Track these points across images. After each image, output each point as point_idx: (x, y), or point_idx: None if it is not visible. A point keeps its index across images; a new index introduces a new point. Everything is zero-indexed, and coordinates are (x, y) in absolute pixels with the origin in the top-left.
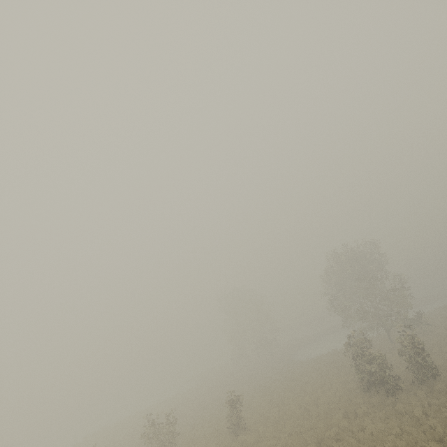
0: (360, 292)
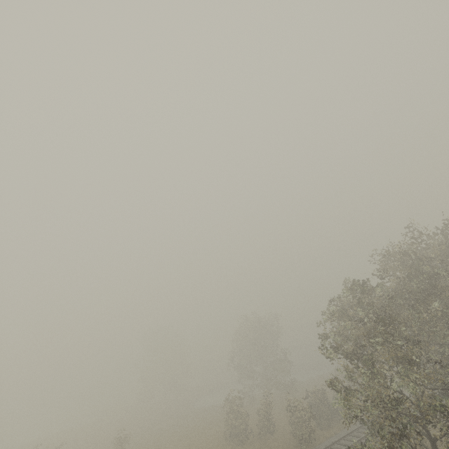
0: (254, 356)
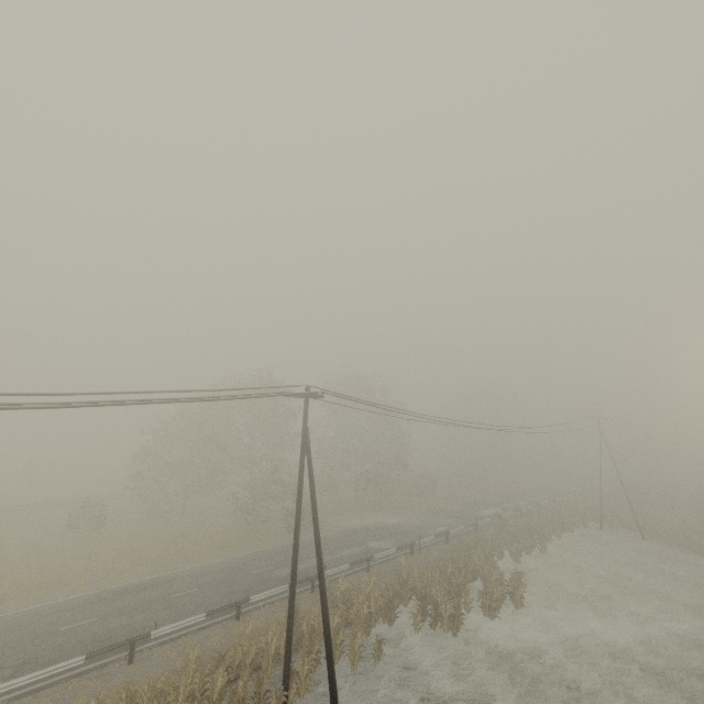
0: None
